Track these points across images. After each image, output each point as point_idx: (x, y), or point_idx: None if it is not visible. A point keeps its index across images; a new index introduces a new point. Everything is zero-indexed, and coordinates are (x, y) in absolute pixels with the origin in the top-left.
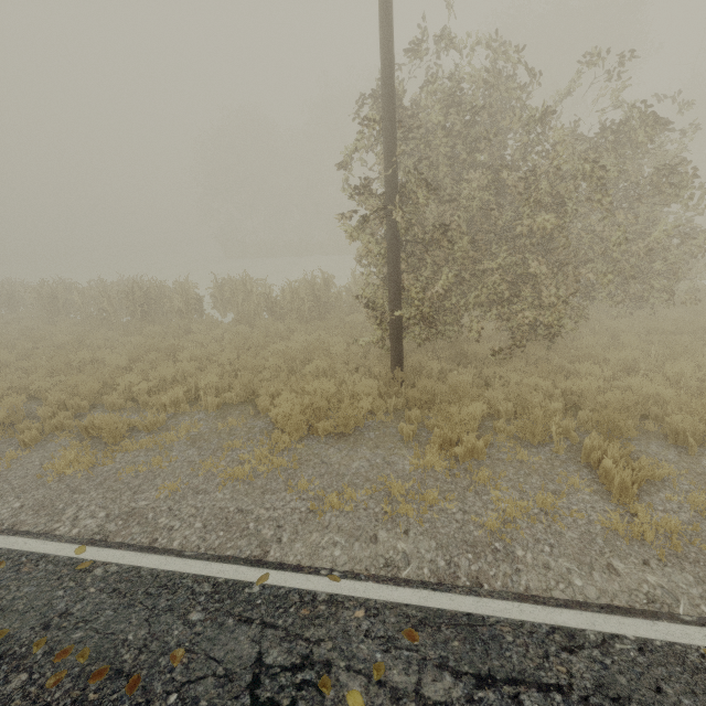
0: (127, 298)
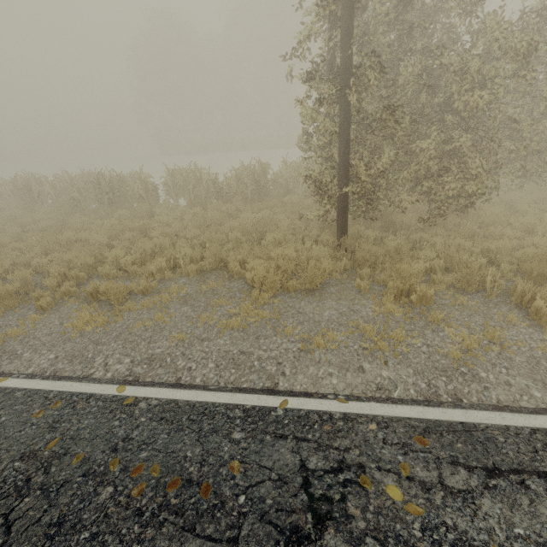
0: (94, 187)
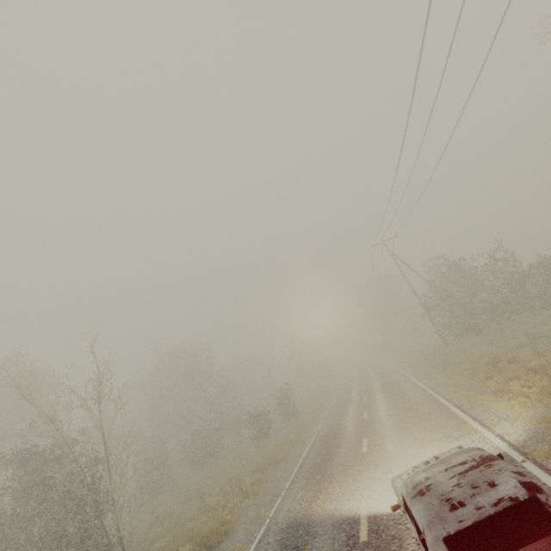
0: None
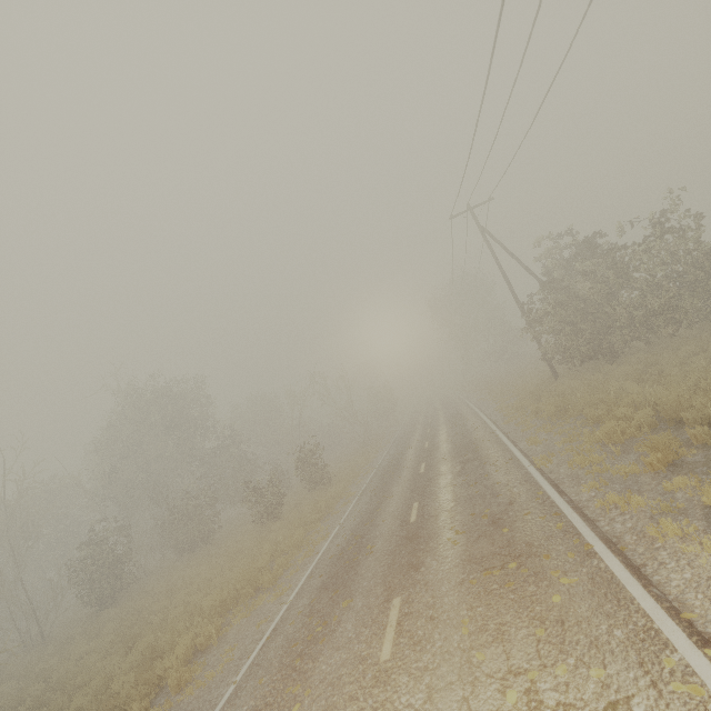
0: None
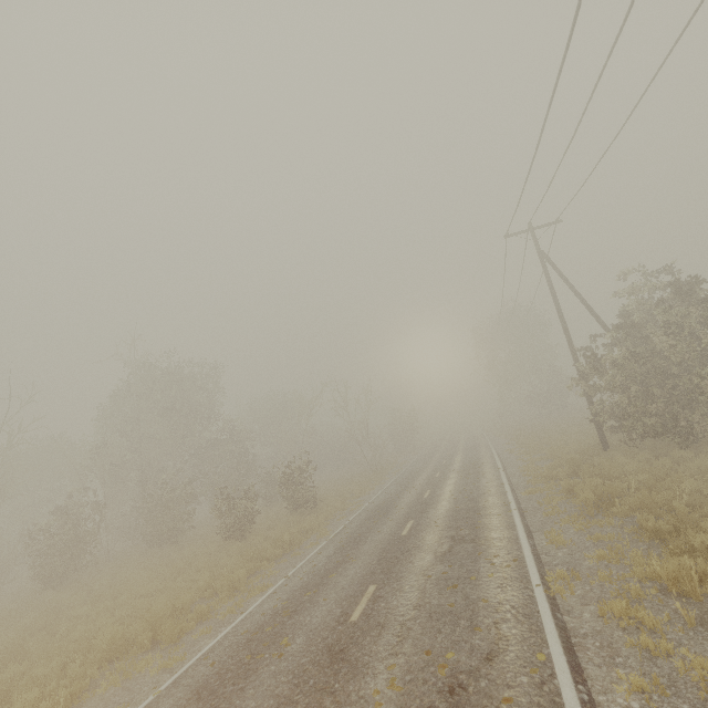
0: None
